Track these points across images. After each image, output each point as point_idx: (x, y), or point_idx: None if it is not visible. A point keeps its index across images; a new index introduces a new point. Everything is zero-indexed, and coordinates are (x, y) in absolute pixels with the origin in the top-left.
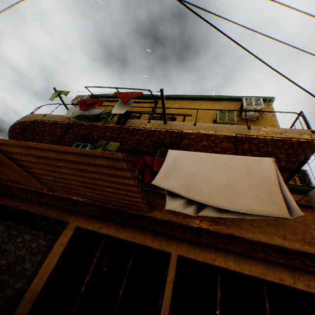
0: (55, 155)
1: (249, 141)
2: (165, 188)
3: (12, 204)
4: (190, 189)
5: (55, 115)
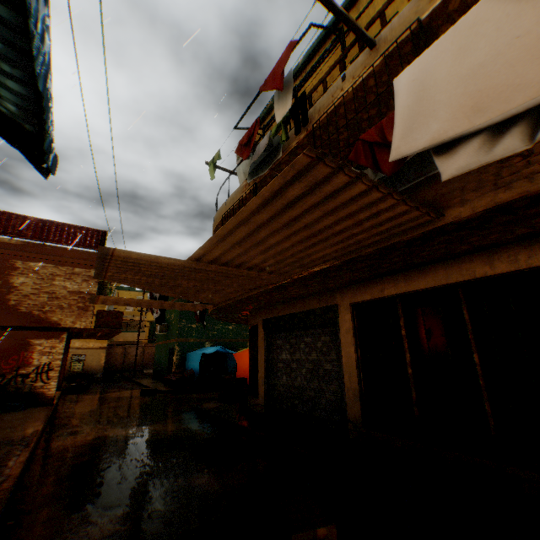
0: (247, 228)
1: None
2: (422, 149)
3: (270, 315)
4: (482, 105)
5: (233, 195)
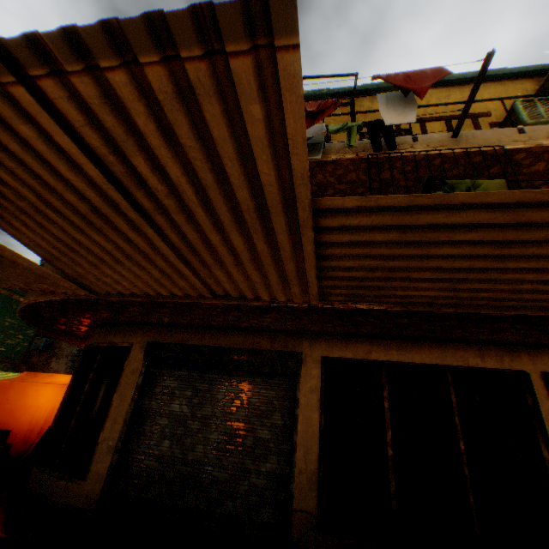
0: (488, 217)
1: None
2: None
3: (168, 338)
4: None
5: None
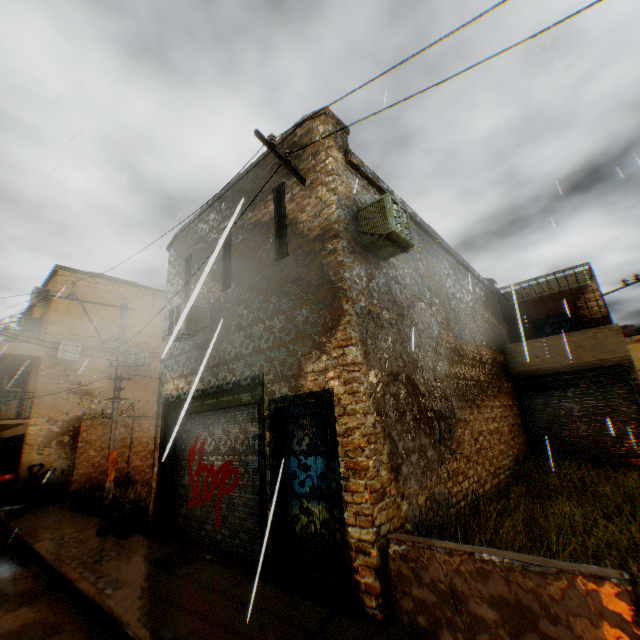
0: None
1: (2, 360)
2: None
3: None
4: None
5: None
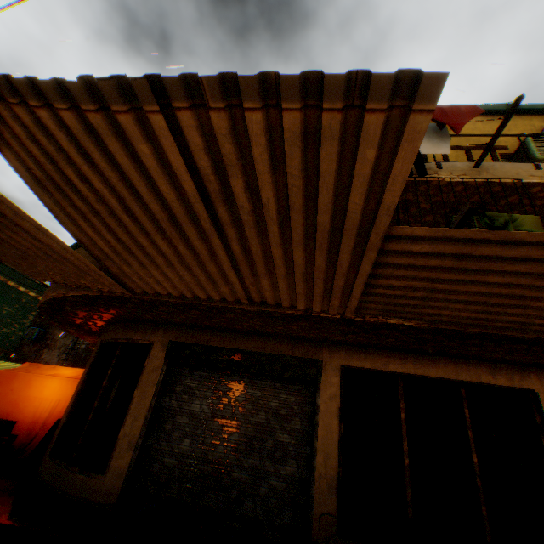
0: (539, 254)
1: None
2: None
3: (189, 339)
4: None
5: None
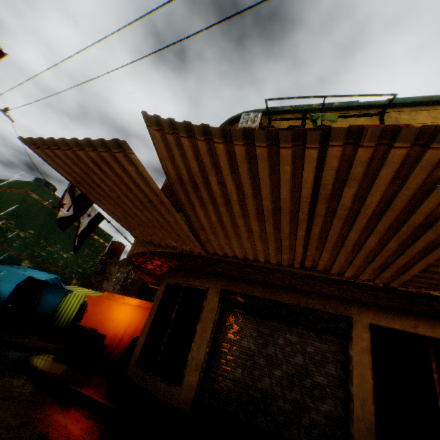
0: None
1: None
2: None
3: (236, 288)
4: None
5: None
